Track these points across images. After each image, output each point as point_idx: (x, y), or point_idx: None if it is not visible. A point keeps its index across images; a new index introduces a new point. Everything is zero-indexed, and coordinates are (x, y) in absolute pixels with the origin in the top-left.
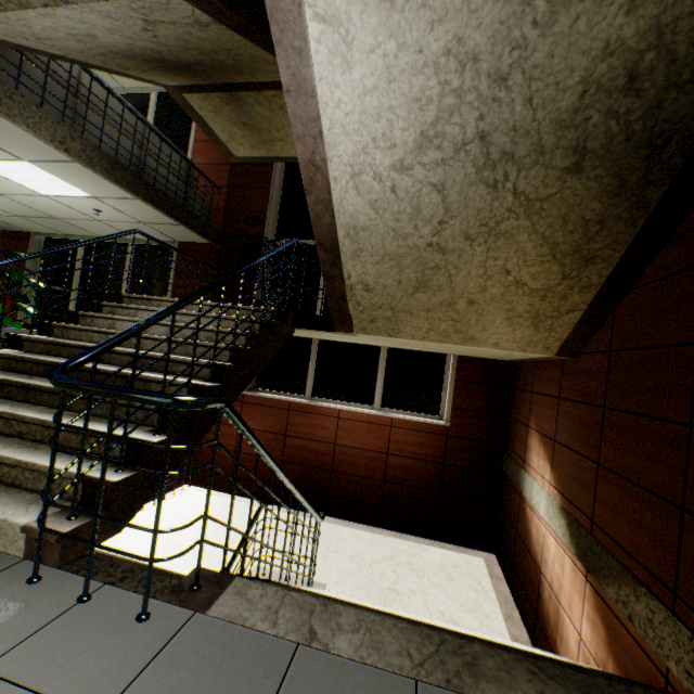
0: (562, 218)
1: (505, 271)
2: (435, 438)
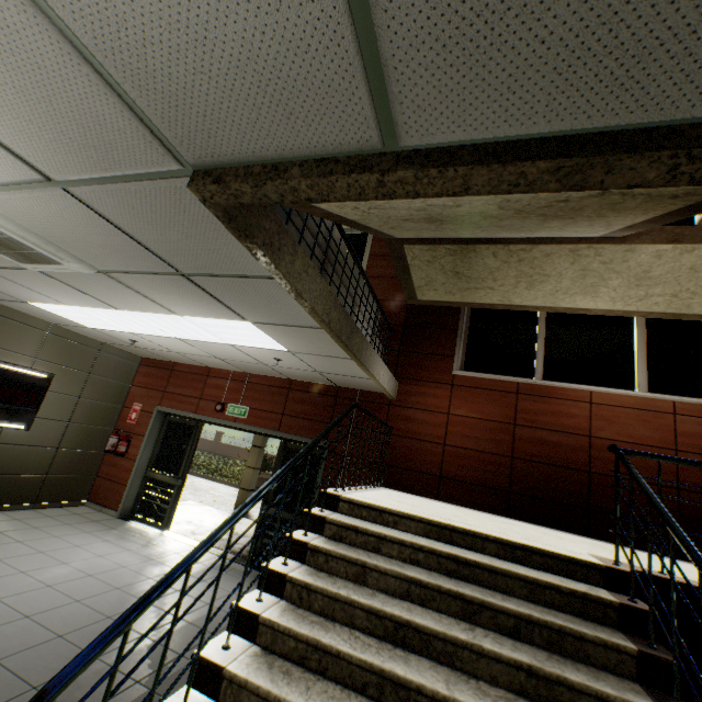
0: None
1: None
2: None
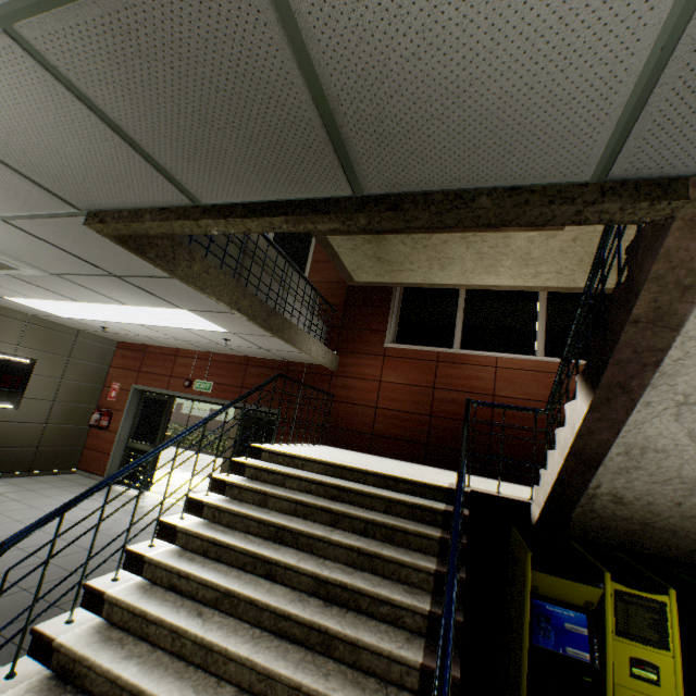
0: None
1: None
2: None
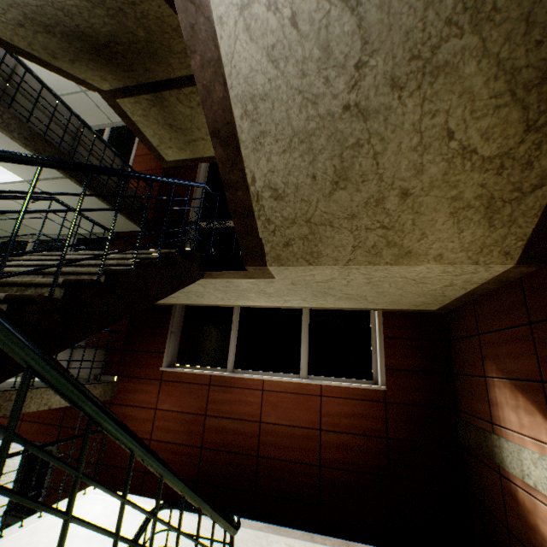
0: (524, 20)
1: (447, 134)
2: (372, 406)
